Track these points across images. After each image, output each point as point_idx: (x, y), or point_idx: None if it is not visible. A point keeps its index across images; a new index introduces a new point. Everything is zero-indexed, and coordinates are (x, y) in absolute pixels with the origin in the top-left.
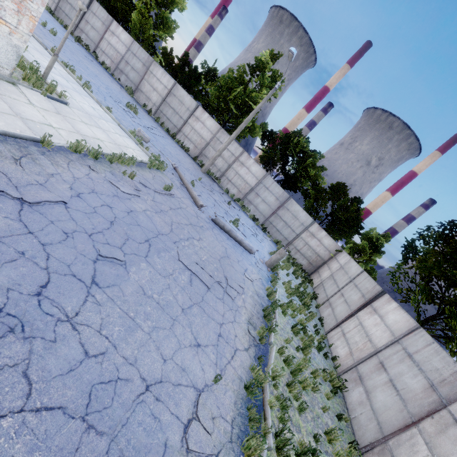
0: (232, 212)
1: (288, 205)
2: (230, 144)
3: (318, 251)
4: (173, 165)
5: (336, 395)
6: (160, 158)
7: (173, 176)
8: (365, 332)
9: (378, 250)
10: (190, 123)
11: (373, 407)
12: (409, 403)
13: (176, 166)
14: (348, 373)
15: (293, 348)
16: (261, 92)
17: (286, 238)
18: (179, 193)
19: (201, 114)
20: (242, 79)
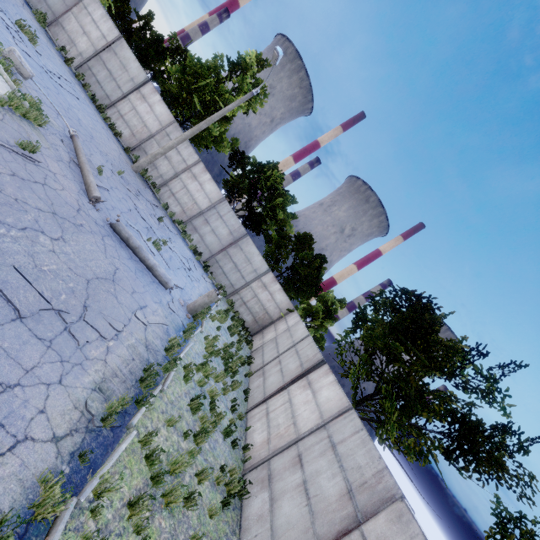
0: (161, 232)
1: (243, 243)
2: (183, 146)
3: (267, 307)
4: (70, 131)
5: (230, 506)
6: (46, 112)
7: (63, 144)
8: (292, 411)
9: (331, 315)
10: (131, 100)
11: (274, 525)
12: (318, 519)
13: (74, 133)
14: (257, 470)
15: (178, 434)
16: (238, 97)
17: (233, 285)
18: (57, 167)
19: (150, 93)
20: (217, 72)
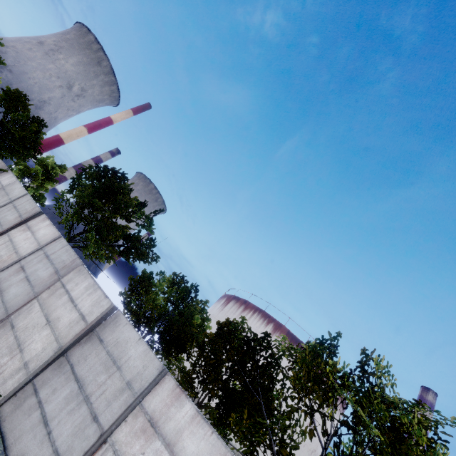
0: None
1: None
2: None
3: None
4: None
5: None
6: None
7: None
8: (13, 246)
9: (51, 178)
10: None
11: (5, 300)
12: (37, 287)
13: None
14: None
15: None
16: None
17: None
18: None
19: None
20: None
